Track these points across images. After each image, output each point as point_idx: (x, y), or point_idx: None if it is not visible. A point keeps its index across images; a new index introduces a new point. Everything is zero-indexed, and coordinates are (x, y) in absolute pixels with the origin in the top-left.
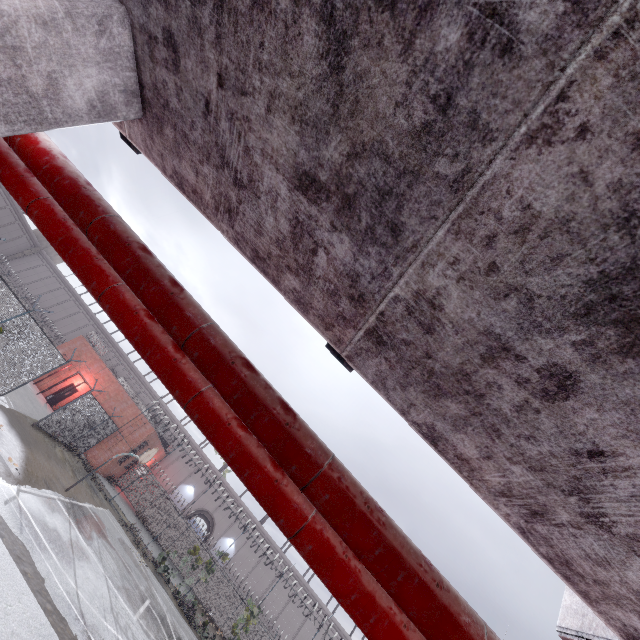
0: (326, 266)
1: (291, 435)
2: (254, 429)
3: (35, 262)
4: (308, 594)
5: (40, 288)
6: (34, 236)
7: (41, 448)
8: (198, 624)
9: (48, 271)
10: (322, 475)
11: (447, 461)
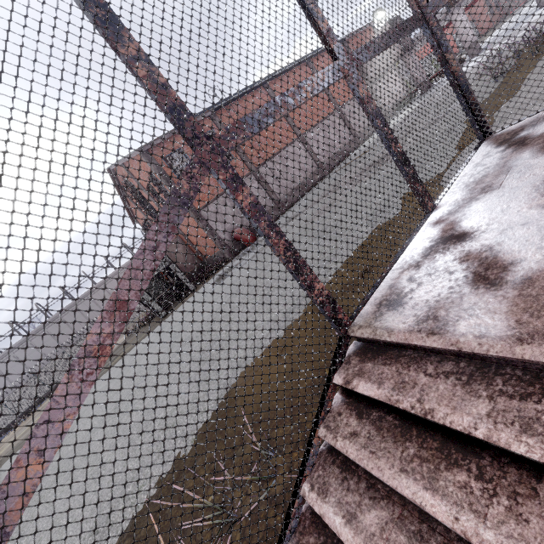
0: None
1: None
2: None
3: None
4: None
5: None
6: None
7: None
8: None
9: None
10: None
11: None
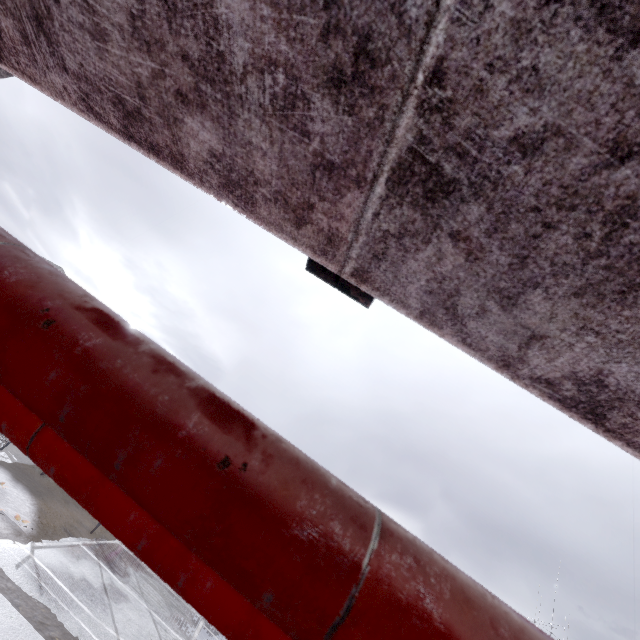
0: (248, 9)
1: (240, 495)
2: (133, 497)
3: None
4: None
5: None
6: None
7: (56, 495)
8: None
9: None
10: (361, 607)
11: (631, 449)
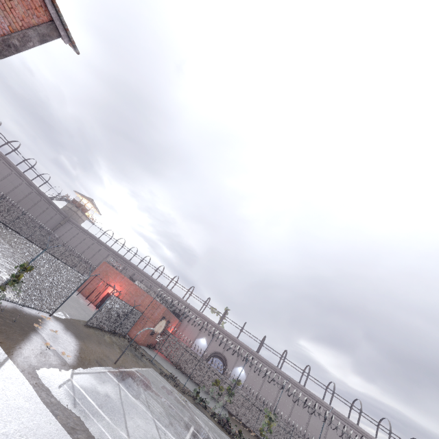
0: None
1: None
2: None
3: (68, 227)
4: (307, 394)
5: (76, 241)
6: (62, 211)
7: (92, 339)
8: (234, 434)
9: (77, 230)
10: None
11: None
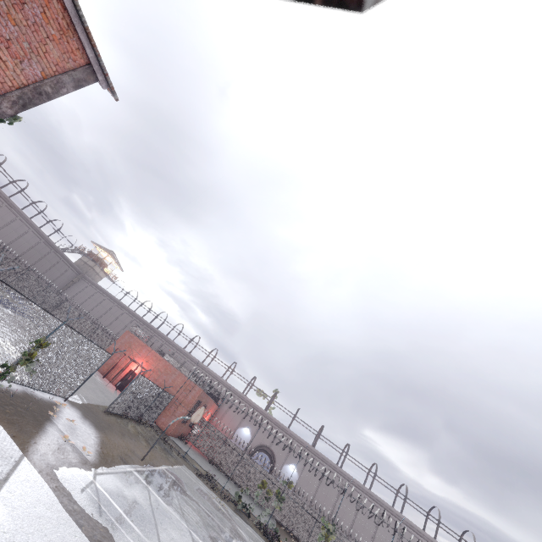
0: None
1: None
2: None
3: (82, 285)
4: (373, 500)
5: (91, 304)
6: (76, 266)
7: (114, 429)
8: None
9: (93, 289)
10: None
11: None
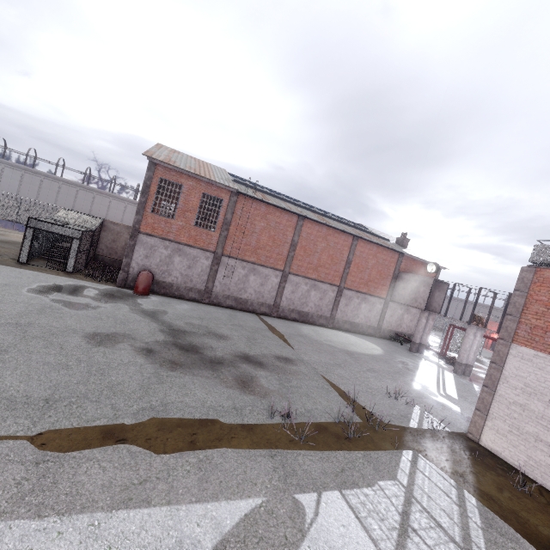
0: None
1: None
2: None
3: None
4: None
5: None
6: None
7: None
8: None
9: None
10: None
11: None
